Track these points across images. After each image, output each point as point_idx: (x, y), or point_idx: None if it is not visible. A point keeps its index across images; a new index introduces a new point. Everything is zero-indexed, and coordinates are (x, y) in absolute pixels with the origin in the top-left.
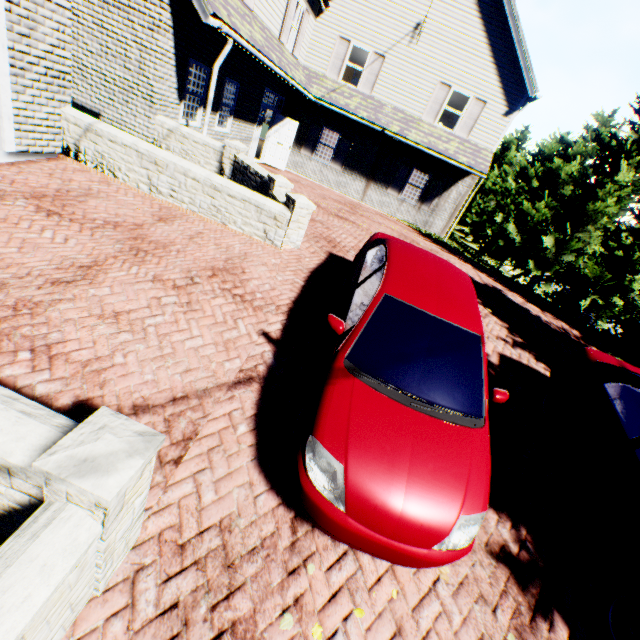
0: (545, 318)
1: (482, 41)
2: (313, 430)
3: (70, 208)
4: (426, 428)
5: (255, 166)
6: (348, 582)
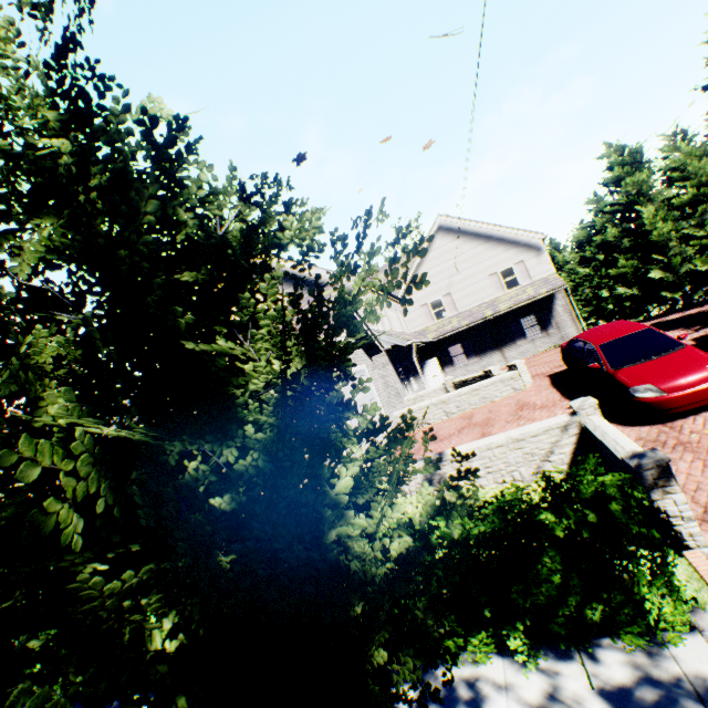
0: (705, 308)
1: (490, 245)
2: (627, 388)
3: (440, 437)
4: (663, 360)
5: (469, 376)
6: (704, 420)
